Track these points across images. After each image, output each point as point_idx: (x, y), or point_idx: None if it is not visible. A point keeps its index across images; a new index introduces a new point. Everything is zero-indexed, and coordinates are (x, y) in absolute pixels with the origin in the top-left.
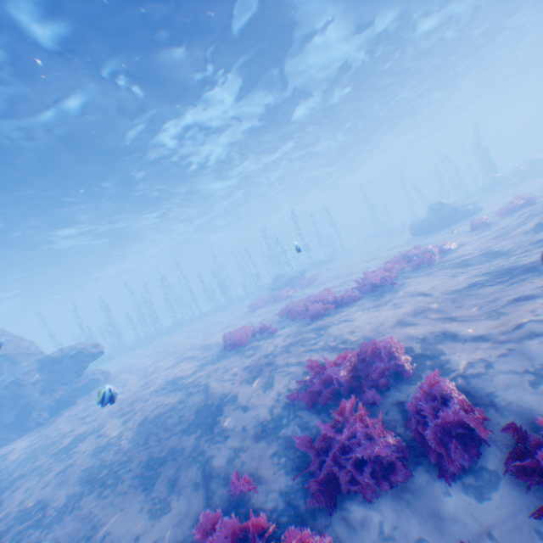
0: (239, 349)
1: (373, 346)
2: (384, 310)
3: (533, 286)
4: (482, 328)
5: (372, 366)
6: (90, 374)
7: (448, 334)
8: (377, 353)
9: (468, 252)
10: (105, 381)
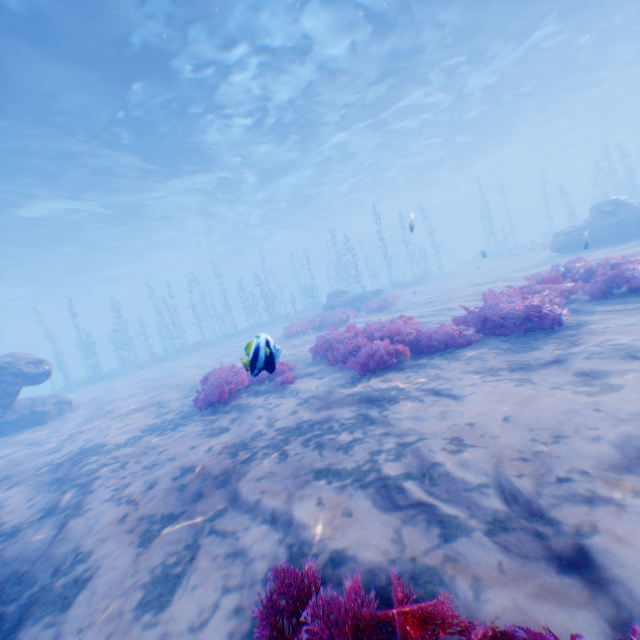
0: (218, 409)
1: None
2: (555, 389)
3: None
4: None
5: None
6: (37, 400)
7: None
8: None
9: None
10: (56, 413)
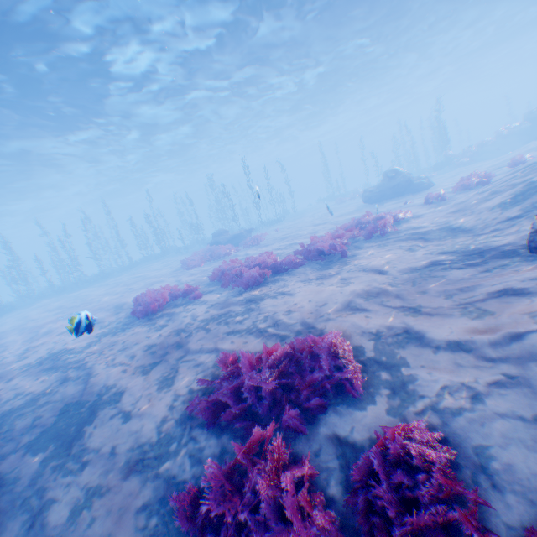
0: (152, 317)
1: (313, 344)
2: (331, 286)
3: (522, 276)
4: (461, 332)
5: (307, 379)
6: None
7: (413, 334)
8: (316, 354)
9: (426, 225)
10: None
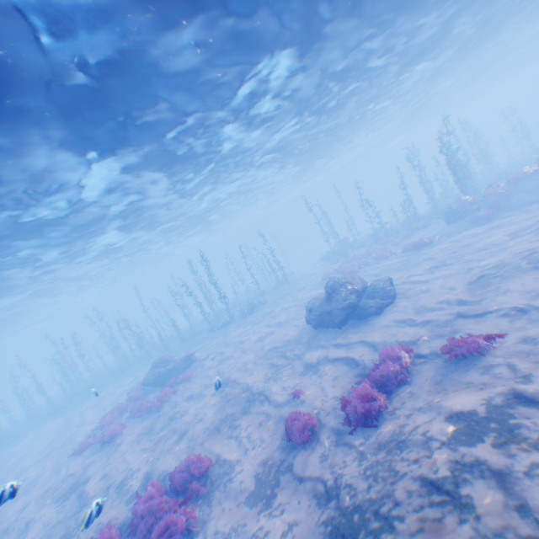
0: None
1: None
2: None
3: None
4: None
5: None
6: None
7: None
8: None
9: None
10: None
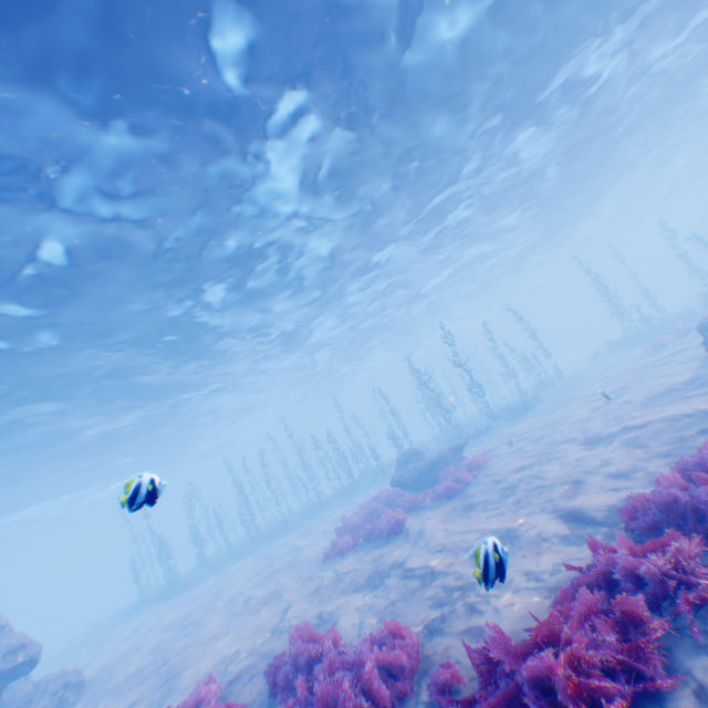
0: None
1: None
2: None
3: None
4: None
5: None
6: (39, 686)
7: None
8: None
9: None
10: None
